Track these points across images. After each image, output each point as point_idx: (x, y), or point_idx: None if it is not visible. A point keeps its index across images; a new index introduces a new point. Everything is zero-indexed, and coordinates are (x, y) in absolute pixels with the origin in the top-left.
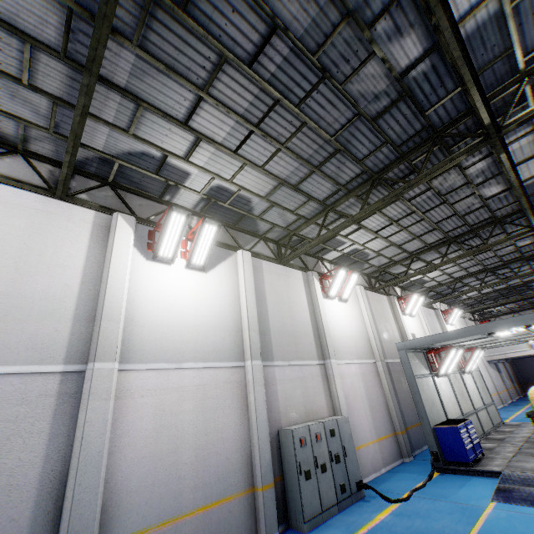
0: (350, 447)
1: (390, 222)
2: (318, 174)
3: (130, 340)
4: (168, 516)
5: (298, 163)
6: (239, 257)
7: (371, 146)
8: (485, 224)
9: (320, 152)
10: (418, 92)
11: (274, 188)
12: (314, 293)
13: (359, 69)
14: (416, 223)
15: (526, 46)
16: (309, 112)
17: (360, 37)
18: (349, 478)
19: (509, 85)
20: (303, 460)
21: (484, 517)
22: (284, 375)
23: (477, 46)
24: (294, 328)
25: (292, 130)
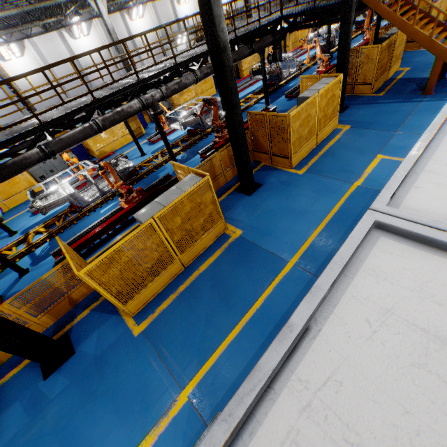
0: None
1: None
2: None
3: (86, 63)
4: None
5: None
6: (95, 23)
7: None
8: None
9: None
10: None
11: None
12: (127, 23)
13: None
14: None
15: None
16: None
17: None
18: None
19: None
20: None
21: None
22: None
23: None
24: None
25: None
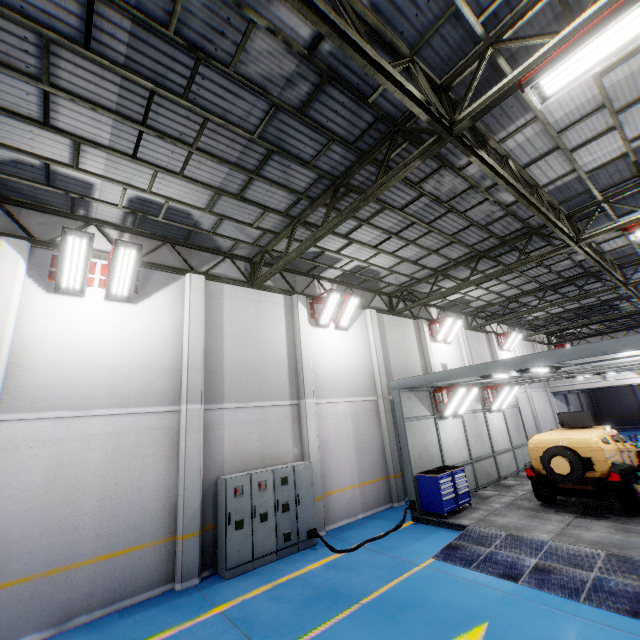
0: (307, 495)
1: (389, 235)
2: (261, 181)
3: (19, 387)
4: (58, 565)
5: (227, 168)
6: (186, 282)
7: (316, 144)
8: (519, 236)
9: (250, 153)
10: (346, 72)
11: (212, 199)
12: (297, 321)
13: (242, 45)
14: (424, 235)
15: (478, 1)
16: (206, 104)
17: (224, 1)
18: (298, 527)
19: (473, 58)
20: (235, 510)
21: (406, 576)
22: (236, 418)
23: (404, 4)
24: (261, 364)
25: (196, 128)
